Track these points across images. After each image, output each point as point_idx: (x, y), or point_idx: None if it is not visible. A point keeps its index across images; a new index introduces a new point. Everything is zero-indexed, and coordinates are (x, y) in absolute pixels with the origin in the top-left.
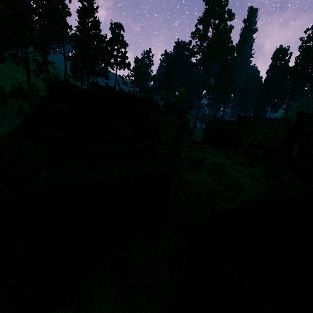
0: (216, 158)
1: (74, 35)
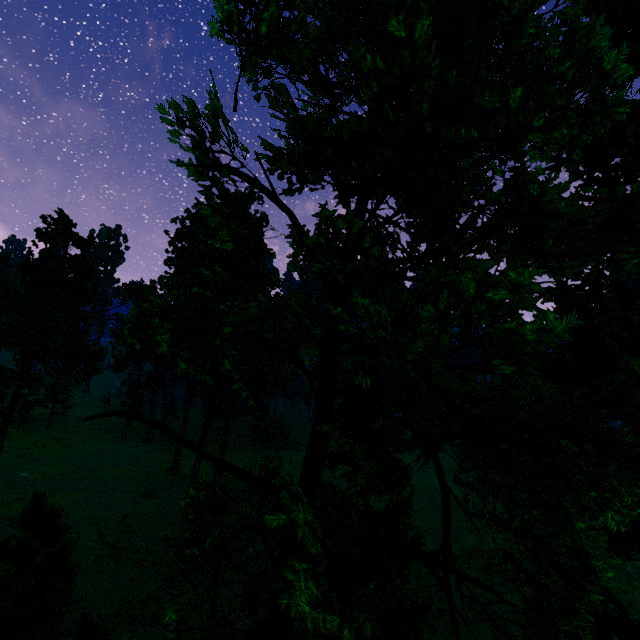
0: None
1: None
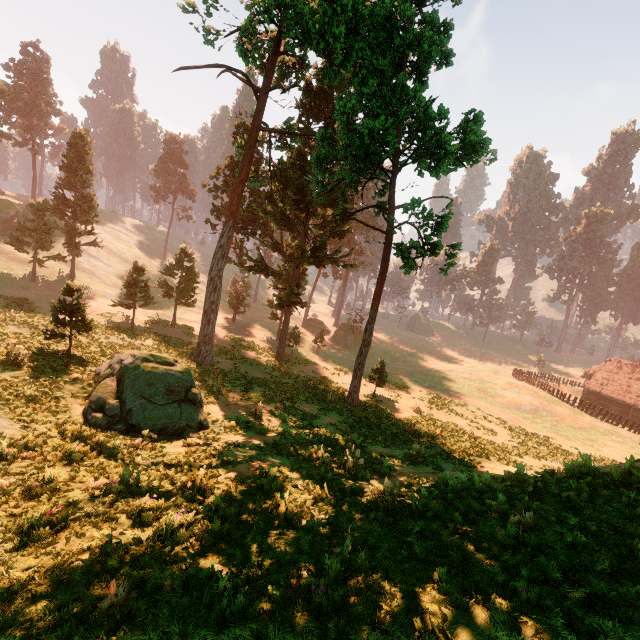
0: None
1: None
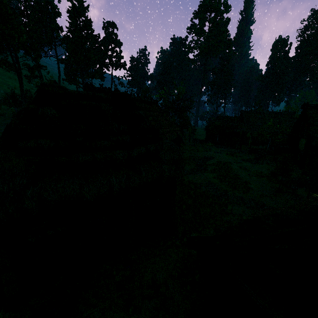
0: (220, 156)
1: (66, 36)
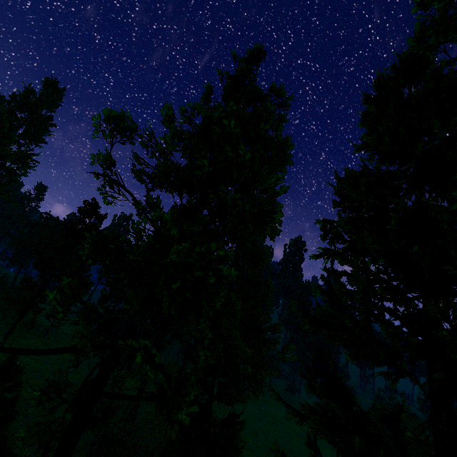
0: None
1: None
